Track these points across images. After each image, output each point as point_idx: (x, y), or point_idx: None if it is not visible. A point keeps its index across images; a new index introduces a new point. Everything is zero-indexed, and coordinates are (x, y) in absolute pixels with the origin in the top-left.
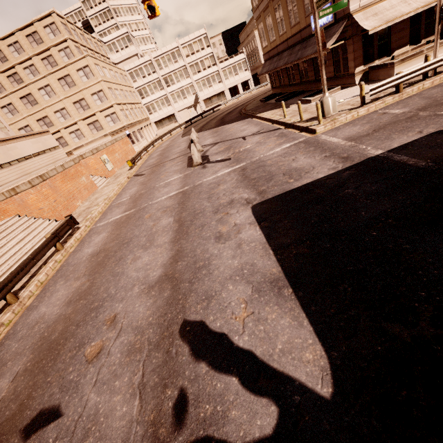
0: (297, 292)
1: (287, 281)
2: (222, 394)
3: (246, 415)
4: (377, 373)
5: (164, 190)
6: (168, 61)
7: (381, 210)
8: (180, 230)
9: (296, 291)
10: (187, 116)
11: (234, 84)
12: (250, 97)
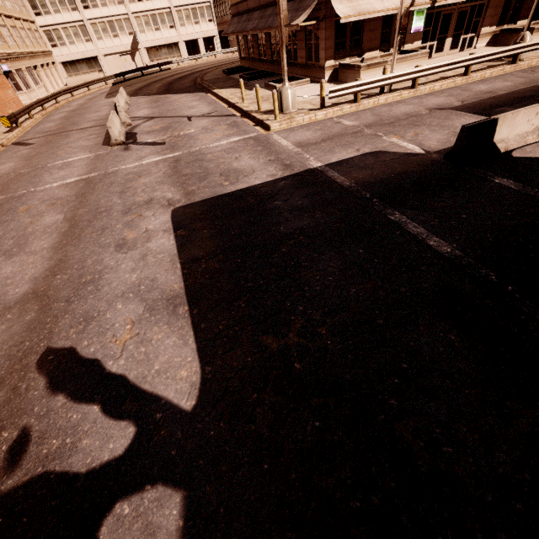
0: (192, 310)
1: (186, 298)
2: (76, 426)
3: (99, 442)
4: (240, 381)
5: (59, 172)
6: None
7: (298, 226)
8: (70, 232)
9: (192, 308)
10: (120, 67)
11: (193, 36)
12: (214, 62)
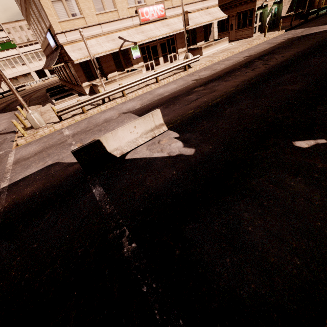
0: None
1: None
2: None
3: None
4: None
5: None
6: None
7: None
8: None
9: None
10: None
11: (39, 67)
12: (53, 81)
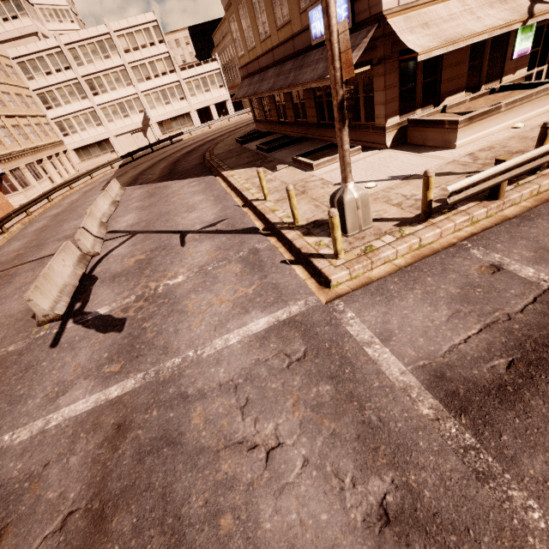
0: None
1: None
2: None
3: None
4: None
5: None
6: (93, 53)
7: None
8: None
9: None
10: (132, 144)
11: (204, 104)
12: (227, 127)
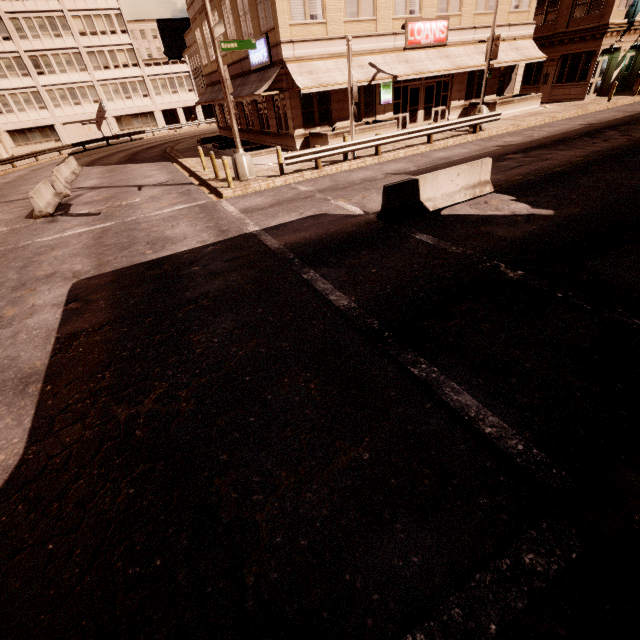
0: (46, 386)
1: (44, 374)
2: None
3: None
4: (65, 458)
5: None
6: (40, 28)
7: (207, 290)
8: None
9: (46, 385)
10: (83, 136)
11: (171, 105)
12: (194, 132)
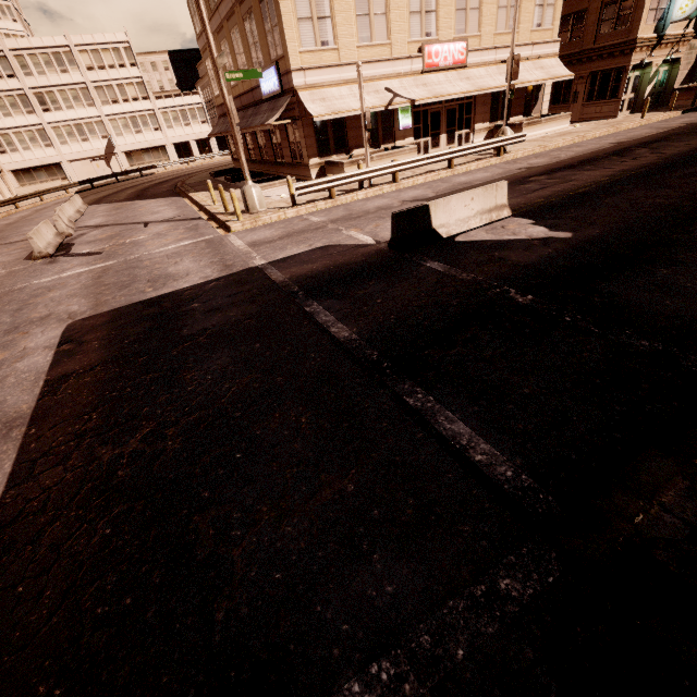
0: (30, 430)
1: (30, 418)
2: None
3: None
4: (43, 500)
5: None
6: (46, 65)
7: (205, 327)
8: None
9: (31, 428)
10: (91, 173)
11: (183, 138)
12: (208, 165)
